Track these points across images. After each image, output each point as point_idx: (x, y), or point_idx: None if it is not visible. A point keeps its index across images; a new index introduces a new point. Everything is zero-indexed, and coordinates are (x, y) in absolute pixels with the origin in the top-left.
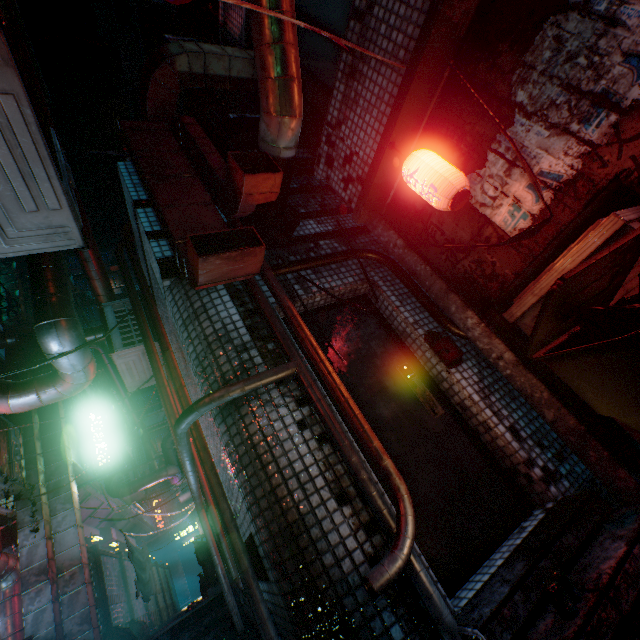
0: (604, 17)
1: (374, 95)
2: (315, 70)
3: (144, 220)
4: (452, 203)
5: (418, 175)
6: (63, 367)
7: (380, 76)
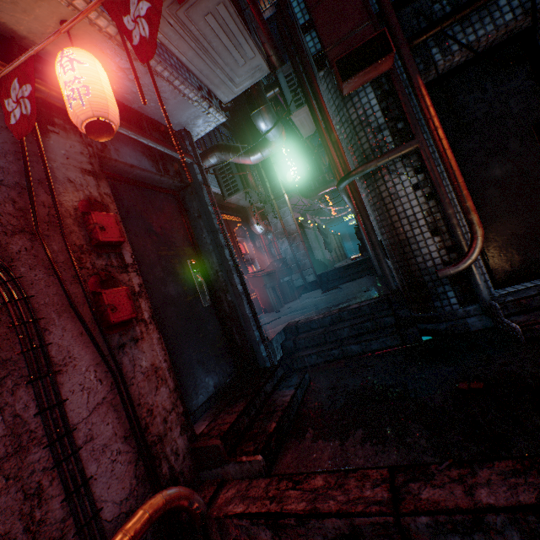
0: None
1: None
2: None
3: (297, 11)
4: None
5: None
6: (269, 138)
7: None
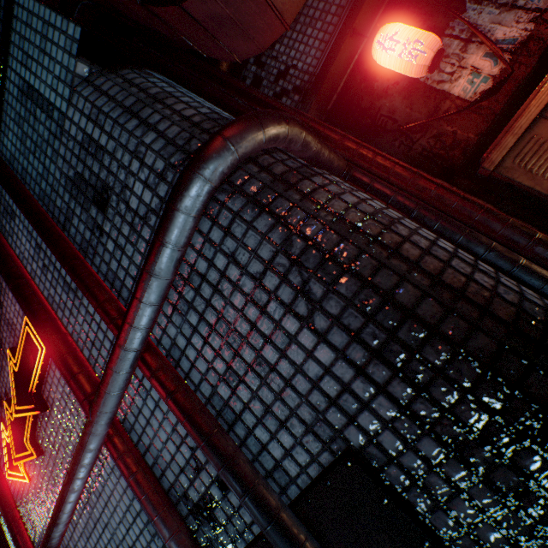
0: None
1: (318, 10)
2: None
3: None
4: (435, 58)
5: (399, 36)
6: None
7: None
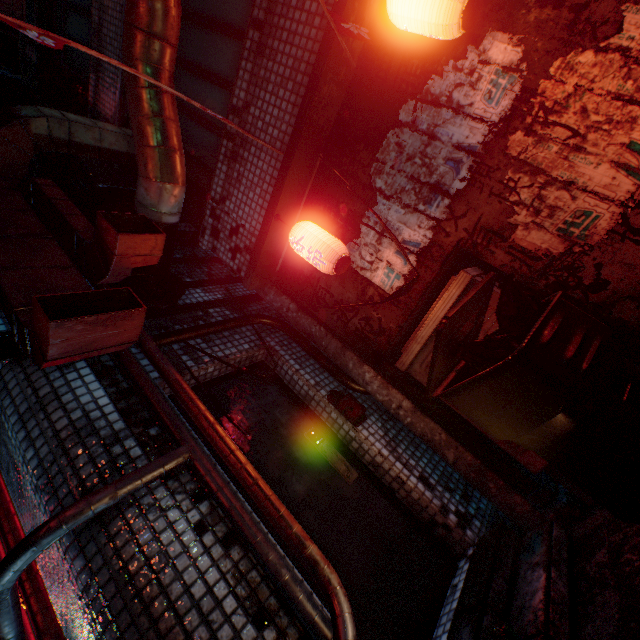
0: (427, 134)
1: (256, 176)
2: (196, 153)
3: None
4: (338, 266)
5: (305, 242)
6: None
7: (261, 161)
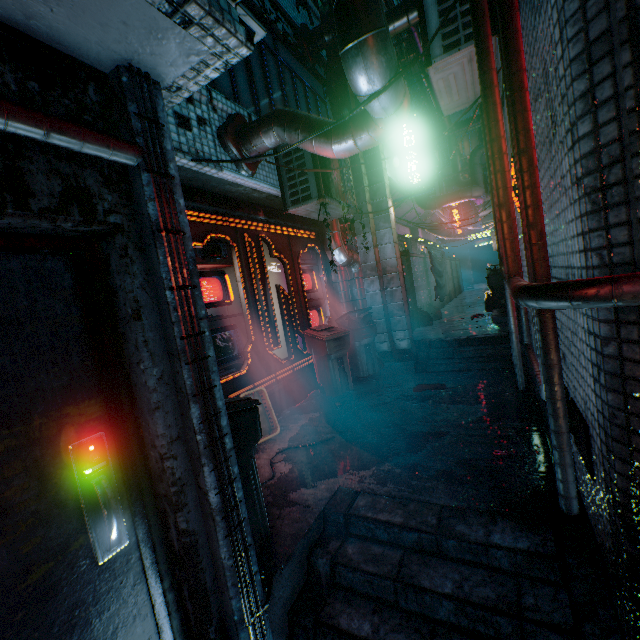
0: None
1: None
2: None
3: None
4: None
5: None
6: (373, 112)
7: None
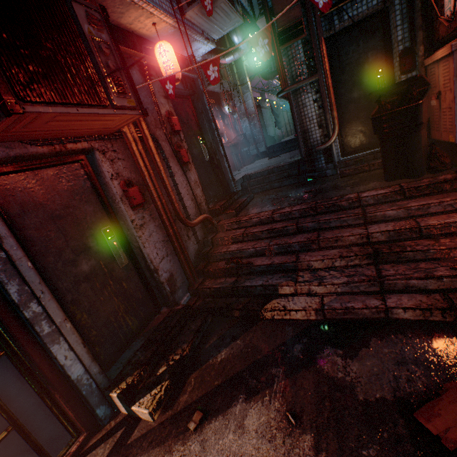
0: None
1: None
2: None
3: None
4: None
5: None
6: (240, 48)
7: None
